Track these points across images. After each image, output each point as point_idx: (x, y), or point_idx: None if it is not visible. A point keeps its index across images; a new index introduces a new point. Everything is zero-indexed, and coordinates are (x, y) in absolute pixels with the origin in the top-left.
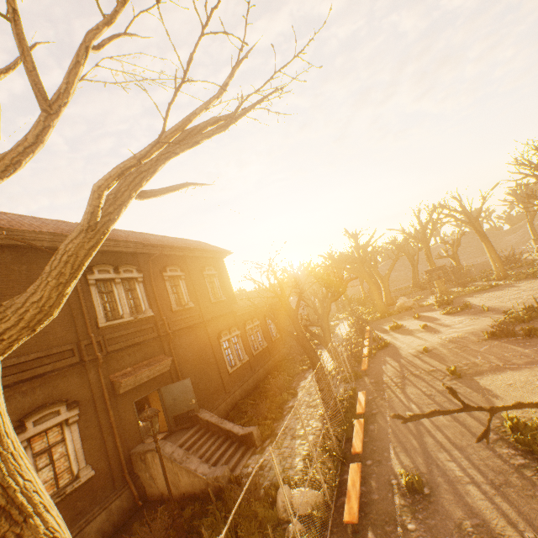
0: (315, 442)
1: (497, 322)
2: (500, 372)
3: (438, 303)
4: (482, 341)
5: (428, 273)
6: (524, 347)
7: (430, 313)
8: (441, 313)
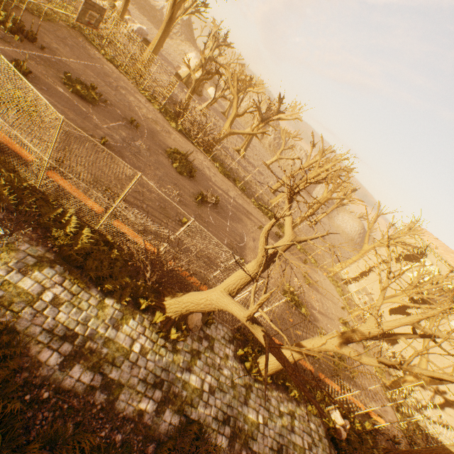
0: (301, 400)
1: (178, 170)
2: (245, 253)
3: (16, 28)
4: (201, 207)
5: (87, 6)
6: (225, 220)
7: (35, 68)
8: (72, 92)
